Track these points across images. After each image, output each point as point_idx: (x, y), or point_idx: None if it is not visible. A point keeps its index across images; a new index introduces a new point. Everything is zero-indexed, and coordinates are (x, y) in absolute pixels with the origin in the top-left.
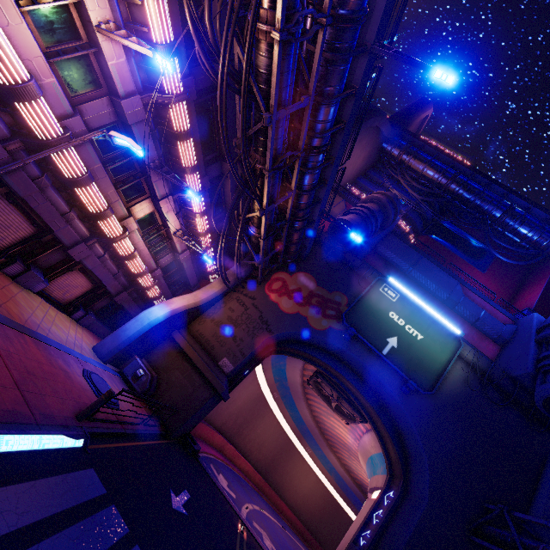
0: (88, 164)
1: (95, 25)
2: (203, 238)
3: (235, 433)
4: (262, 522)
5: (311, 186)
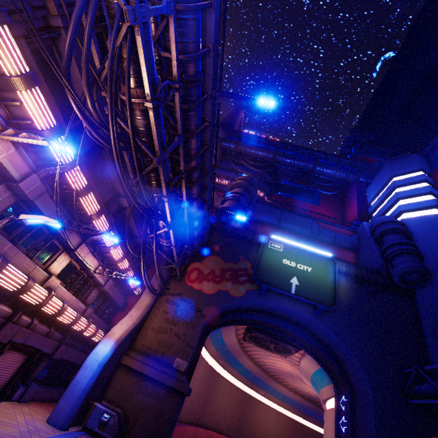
0: None
1: None
2: (121, 264)
3: (201, 415)
4: None
5: (197, 193)
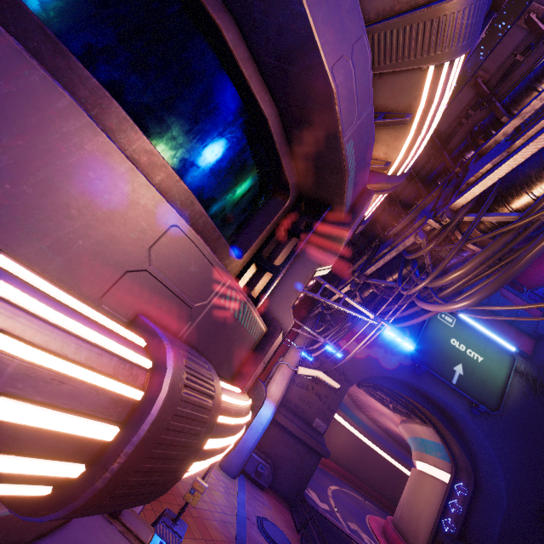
0: None
1: None
2: None
3: None
4: (343, 509)
5: None
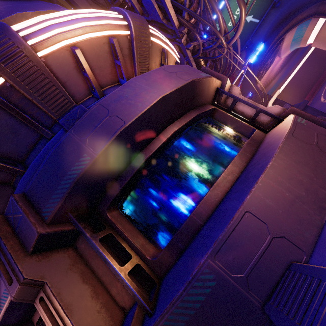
0: None
1: None
2: None
3: None
4: None
5: None
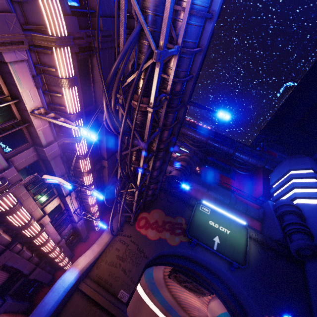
0: (17, 194)
1: (30, 111)
2: (92, 208)
3: None
4: None
5: (159, 166)
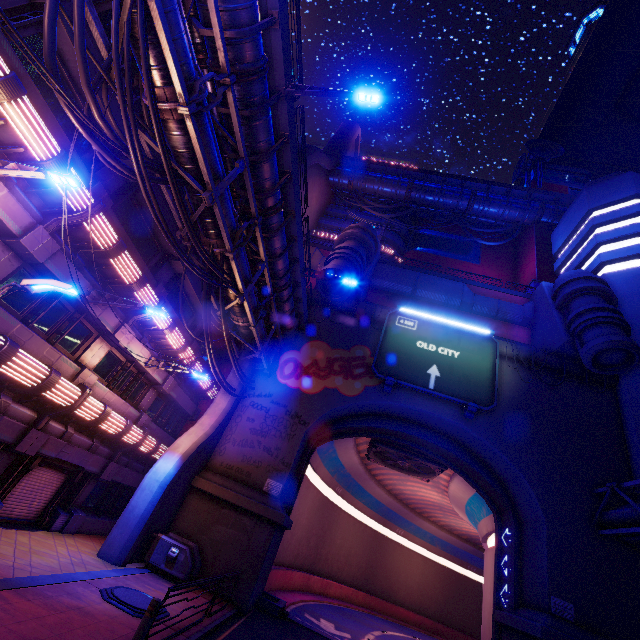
0: (4, 330)
1: None
2: (183, 354)
3: (313, 560)
4: None
5: (281, 248)
